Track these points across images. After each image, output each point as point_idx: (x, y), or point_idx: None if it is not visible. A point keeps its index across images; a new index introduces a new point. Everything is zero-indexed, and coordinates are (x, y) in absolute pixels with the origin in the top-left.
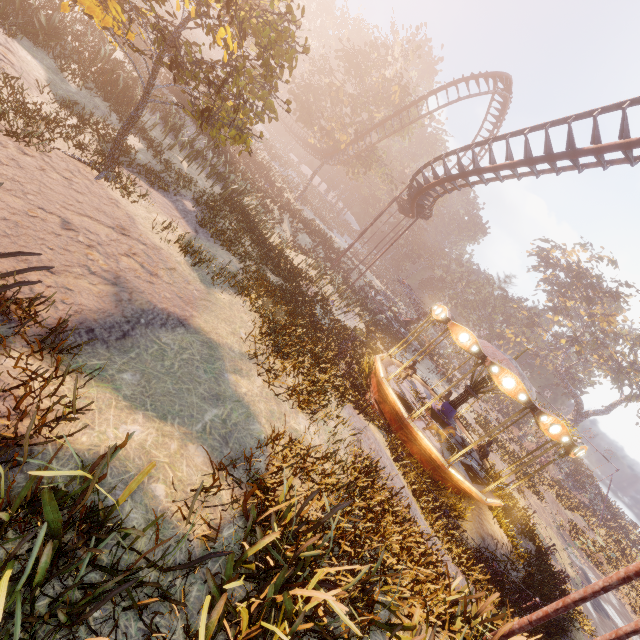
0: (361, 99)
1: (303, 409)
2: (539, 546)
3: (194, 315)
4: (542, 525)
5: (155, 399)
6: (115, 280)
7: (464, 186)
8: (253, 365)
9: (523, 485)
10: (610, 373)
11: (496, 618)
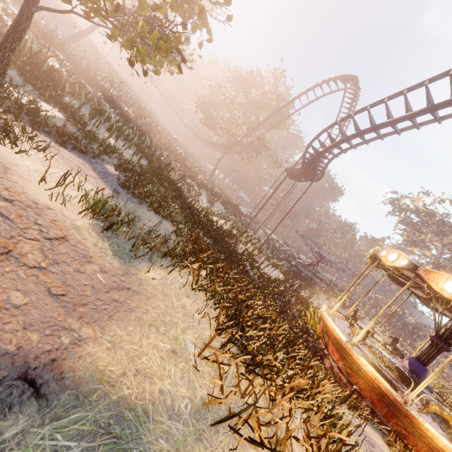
0: (249, 106)
1: None
2: None
3: (84, 335)
4: None
5: None
6: None
7: (358, 145)
8: (225, 437)
9: None
10: None
11: None
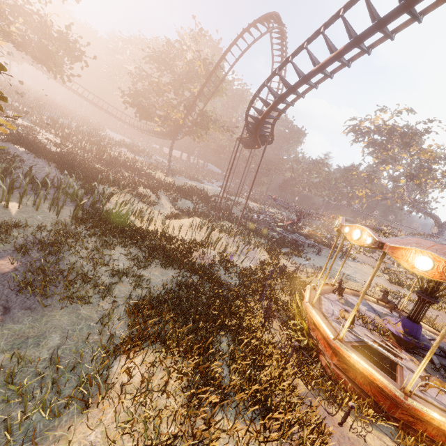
0: (177, 83)
1: None
2: None
3: None
4: None
5: None
6: None
7: (295, 100)
8: None
9: None
10: None
11: None
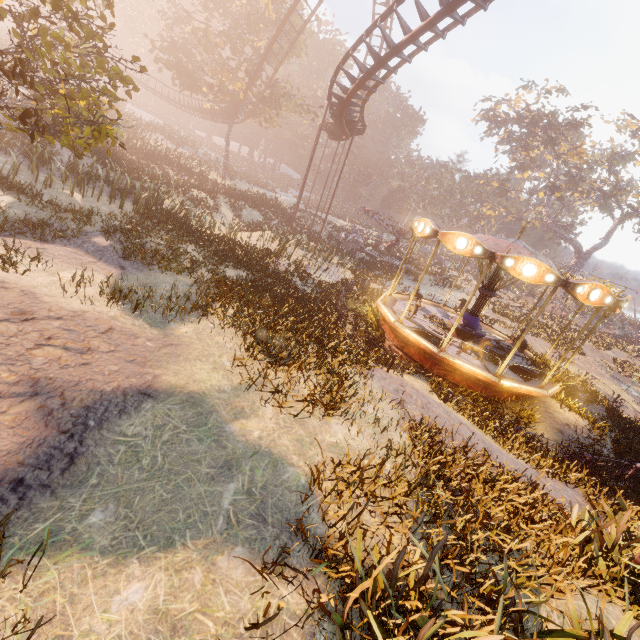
0: (235, 32)
1: (332, 413)
2: (608, 406)
3: (158, 374)
4: (595, 379)
5: (147, 524)
6: (33, 389)
7: (387, 76)
8: (254, 394)
9: (562, 350)
10: (597, 204)
11: (638, 538)
